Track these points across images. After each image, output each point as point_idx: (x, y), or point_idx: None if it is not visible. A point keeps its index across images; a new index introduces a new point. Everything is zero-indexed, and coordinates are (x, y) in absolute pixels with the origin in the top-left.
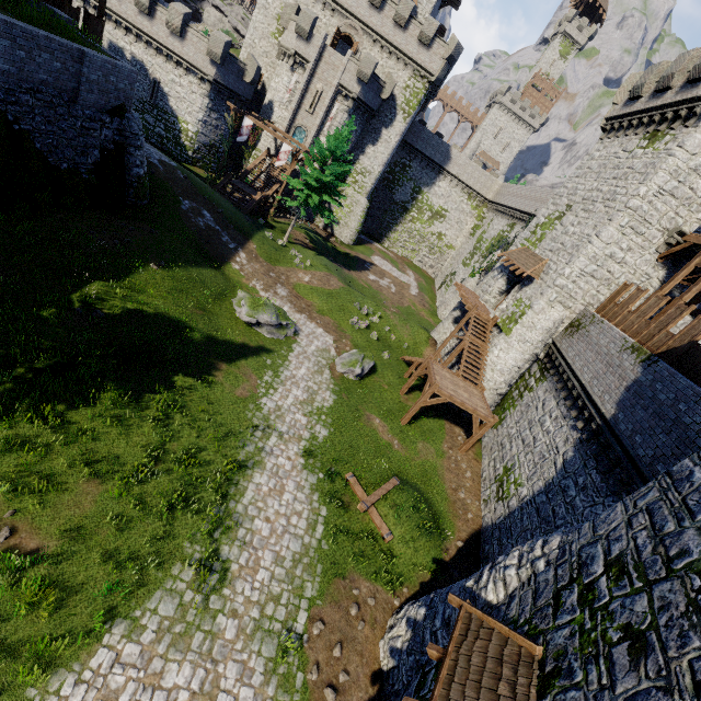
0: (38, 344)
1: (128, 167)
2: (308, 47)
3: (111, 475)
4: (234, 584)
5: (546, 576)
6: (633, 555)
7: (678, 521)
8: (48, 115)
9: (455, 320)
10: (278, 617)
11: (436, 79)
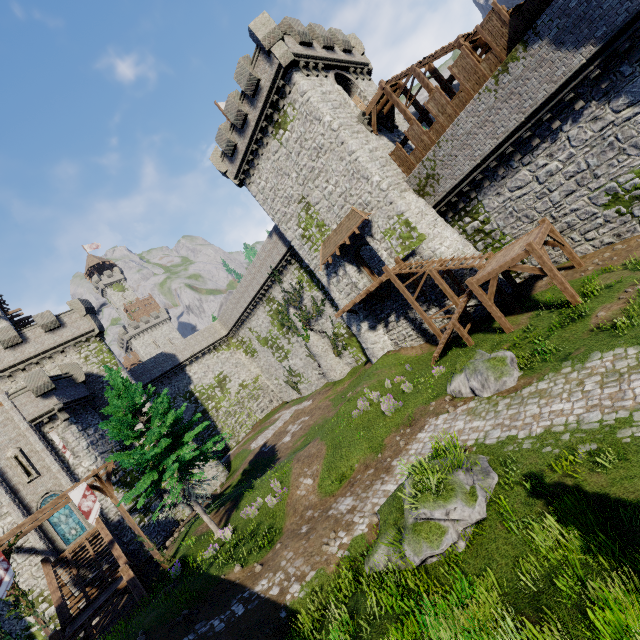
0: None
1: None
2: None
3: None
4: None
5: None
6: None
7: None
8: None
9: (371, 329)
10: None
11: (98, 328)
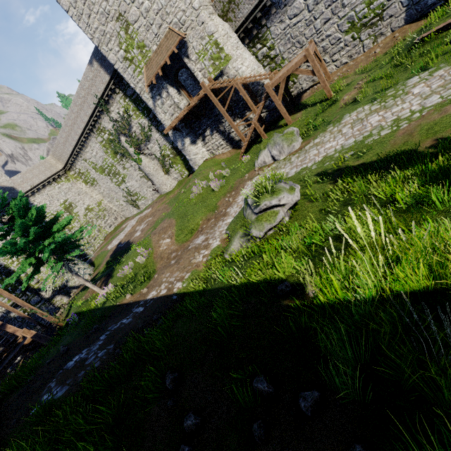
0: None
1: None
2: None
3: None
4: None
5: None
6: None
7: None
8: None
9: (193, 143)
10: None
11: None
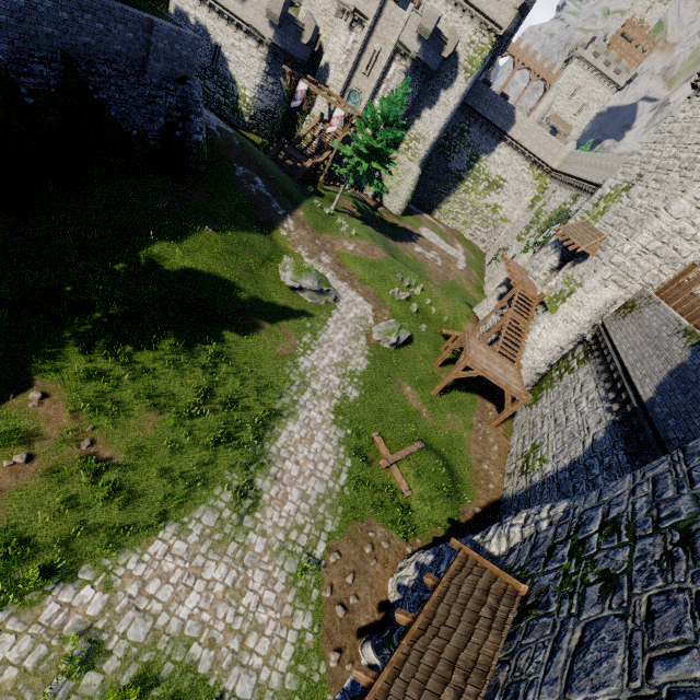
0: (112, 293)
1: (189, 133)
2: (368, 3)
3: (167, 409)
4: (265, 510)
5: (546, 534)
6: (628, 517)
7: (677, 489)
8: (122, 84)
9: (500, 296)
10: (301, 542)
11: (505, 32)
